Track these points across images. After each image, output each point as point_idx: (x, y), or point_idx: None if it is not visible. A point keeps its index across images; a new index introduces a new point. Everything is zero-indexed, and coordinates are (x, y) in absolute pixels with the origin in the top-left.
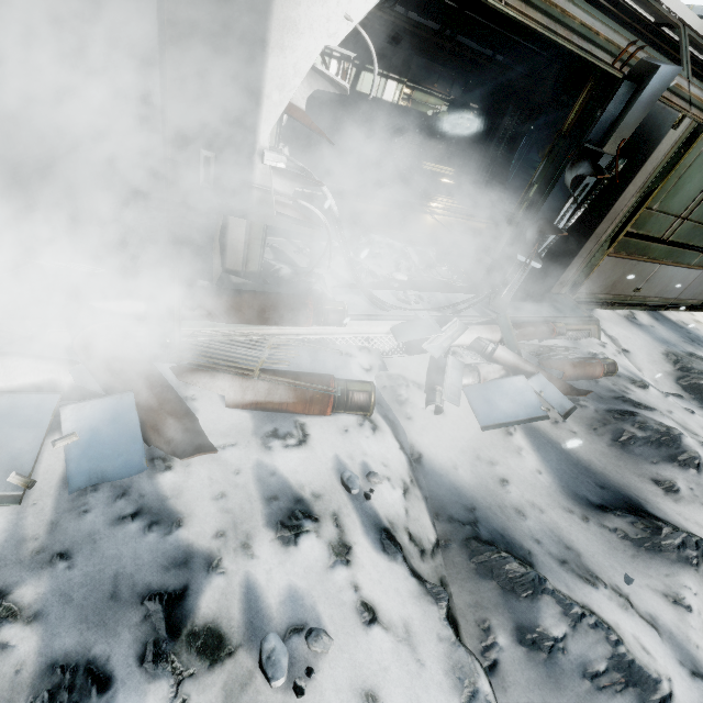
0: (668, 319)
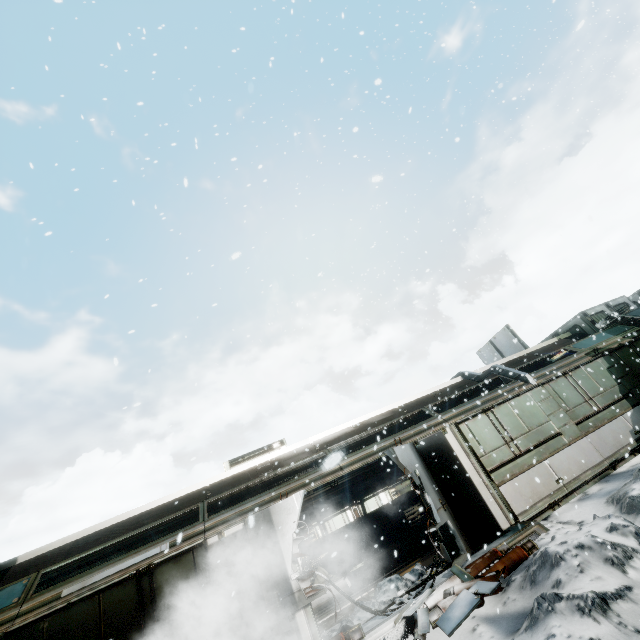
0: (618, 473)
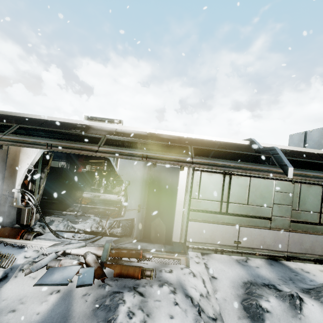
0: (286, 265)
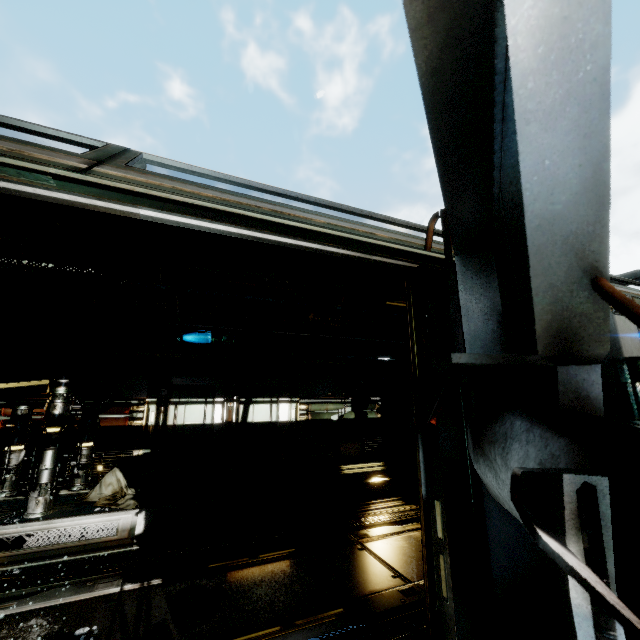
0: None
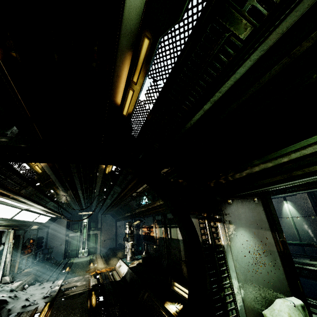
0: None
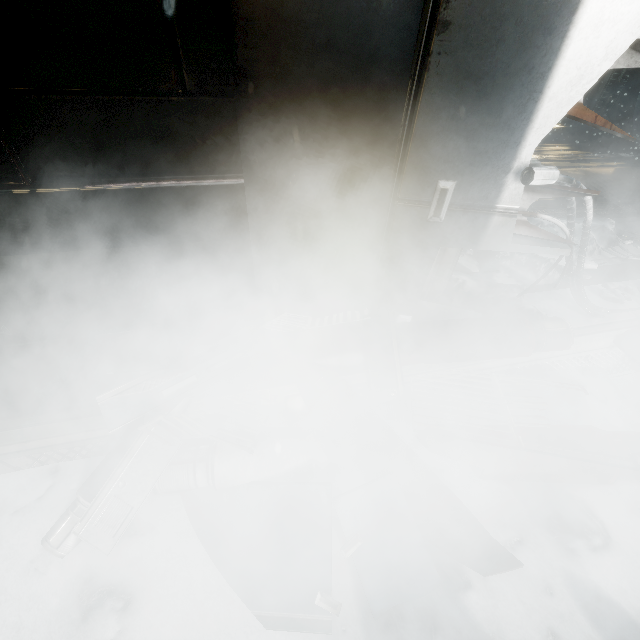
0: None
